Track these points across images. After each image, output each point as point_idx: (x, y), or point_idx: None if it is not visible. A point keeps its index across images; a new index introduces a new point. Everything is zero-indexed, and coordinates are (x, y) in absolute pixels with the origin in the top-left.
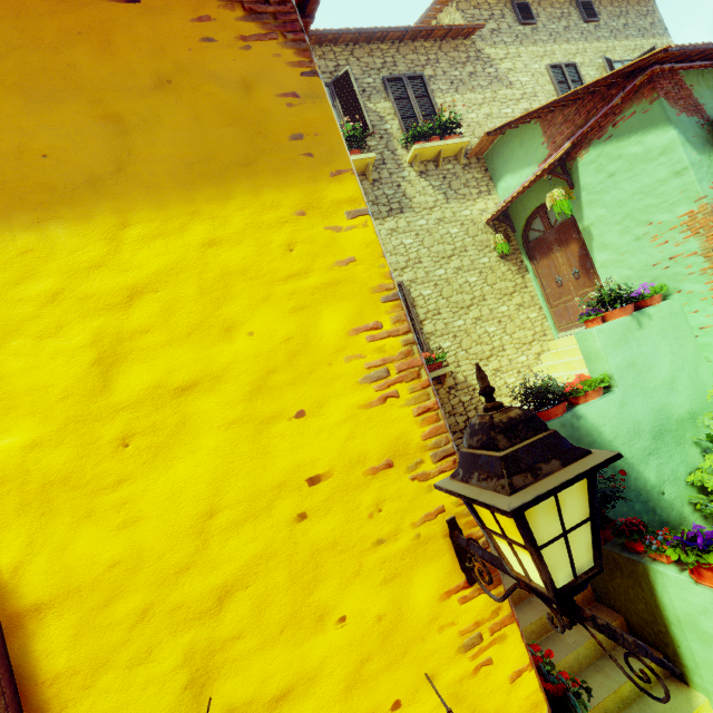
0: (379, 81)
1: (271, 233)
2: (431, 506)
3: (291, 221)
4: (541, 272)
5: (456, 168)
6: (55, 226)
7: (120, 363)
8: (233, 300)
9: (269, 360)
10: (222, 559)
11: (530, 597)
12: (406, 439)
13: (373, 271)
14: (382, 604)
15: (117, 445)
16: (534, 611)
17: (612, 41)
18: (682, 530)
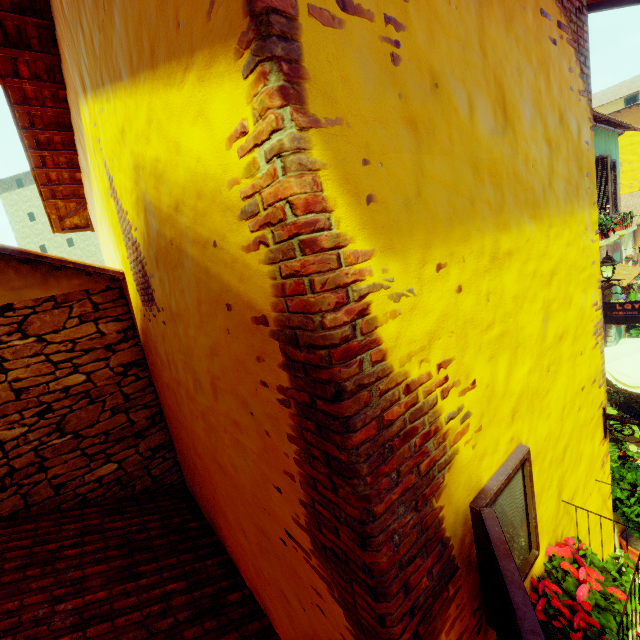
0: None
1: (580, 240)
2: (600, 401)
3: (584, 233)
4: None
5: None
6: (534, 223)
7: (548, 321)
8: (571, 283)
9: (577, 321)
10: (565, 432)
11: None
12: (598, 367)
13: (597, 269)
14: (590, 449)
15: (547, 371)
16: None
17: None
18: None
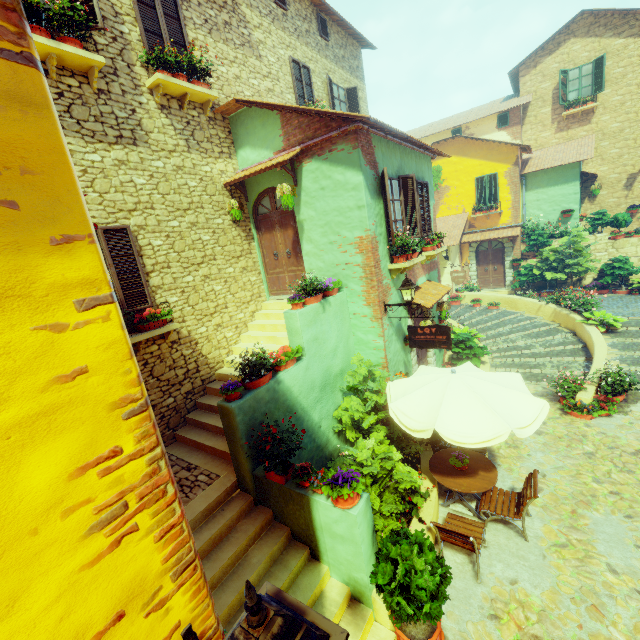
0: None
1: None
2: (167, 629)
3: None
4: (264, 243)
5: (201, 118)
6: None
7: None
8: None
9: None
10: None
11: (229, 534)
12: (143, 574)
13: (115, 380)
14: None
15: None
16: (231, 546)
17: (334, 65)
18: (332, 475)
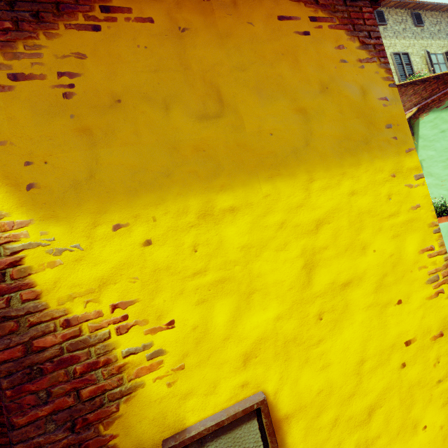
0: None
1: (380, 187)
2: None
3: (388, 180)
4: None
5: None
6: (279, 180)
7: (315, 268)
8: (364, 229)
9: (383, 268)
10: (368, 390)
11: None
12: None
13: (428, 213)
14: (442, 419)
15: (316, 318)
16: None
17: (430, 40)
18: None
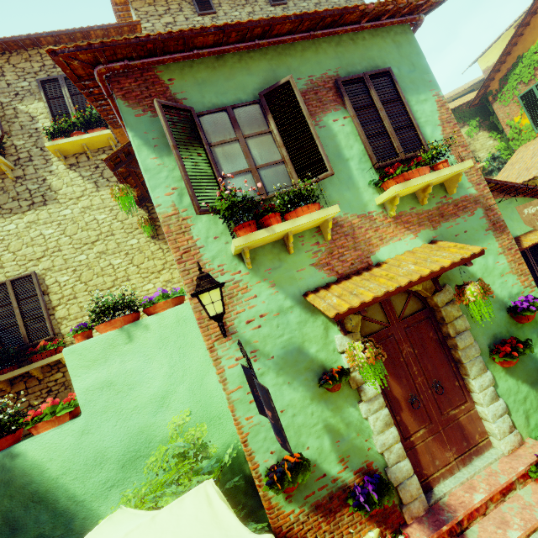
0: (35, 84)
1: None
2: None
3: None
4: None
5: None
6: None
7: None
8: None
9: None
10: None
11: None
12: None
13: None
14: None
15: None
16: None
17: None
18: None
